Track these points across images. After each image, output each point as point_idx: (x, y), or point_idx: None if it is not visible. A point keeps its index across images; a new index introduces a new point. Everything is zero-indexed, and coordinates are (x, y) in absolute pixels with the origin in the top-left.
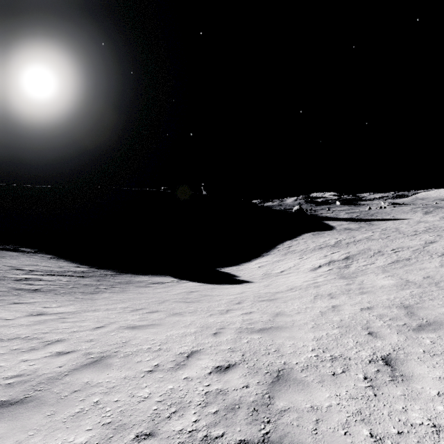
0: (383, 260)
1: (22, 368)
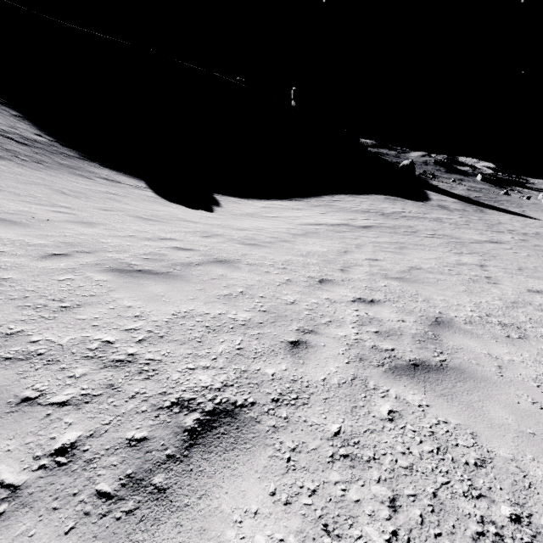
0: (394, 239)
1: None
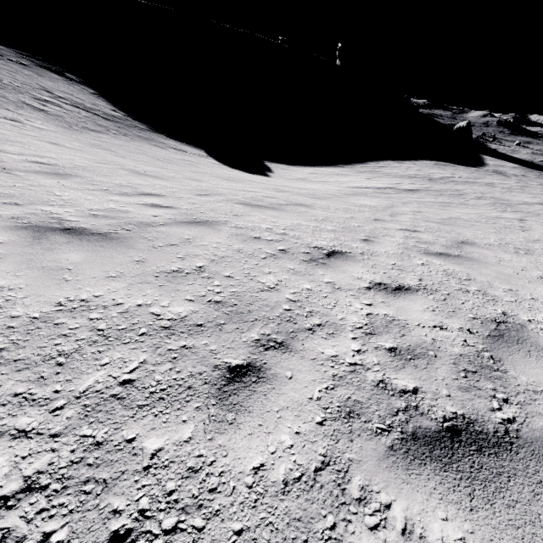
0: (438, 199)
1: None
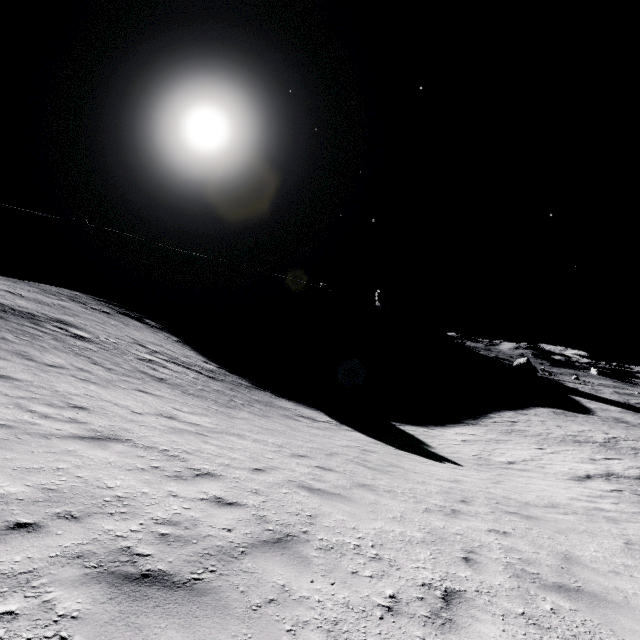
0: None
1: (175, 510)
